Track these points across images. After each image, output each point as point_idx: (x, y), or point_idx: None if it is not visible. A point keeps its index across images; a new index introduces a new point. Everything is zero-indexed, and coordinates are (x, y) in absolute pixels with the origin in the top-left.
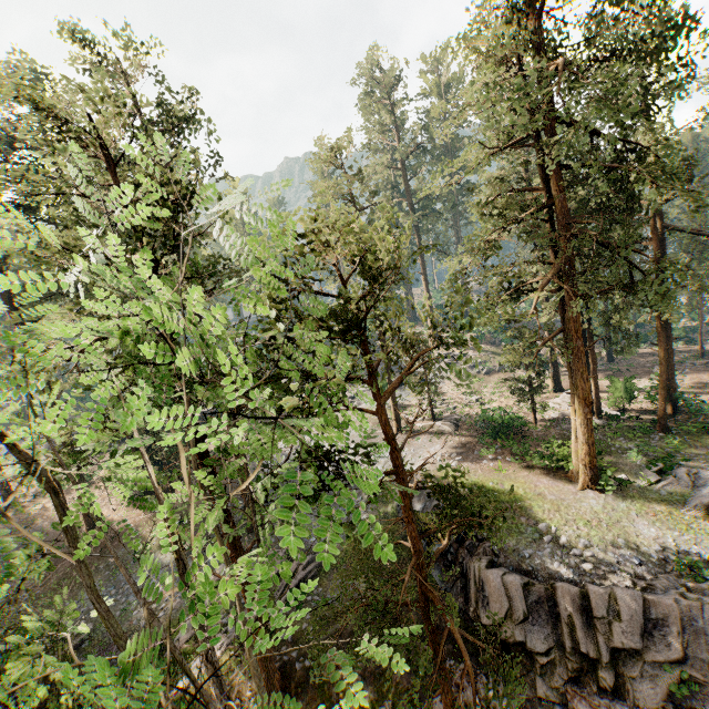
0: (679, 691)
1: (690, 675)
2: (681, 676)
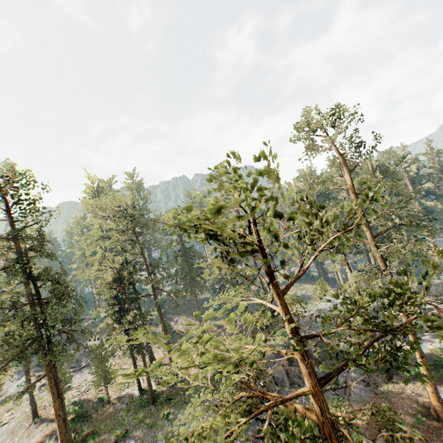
0: None
1: None
2: None
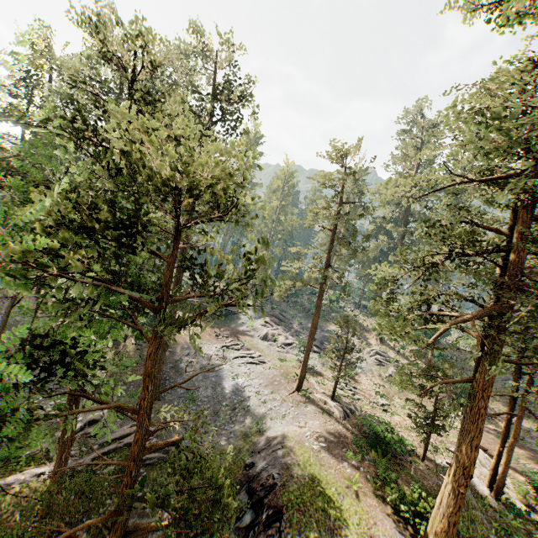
0: None
1: None
2: None
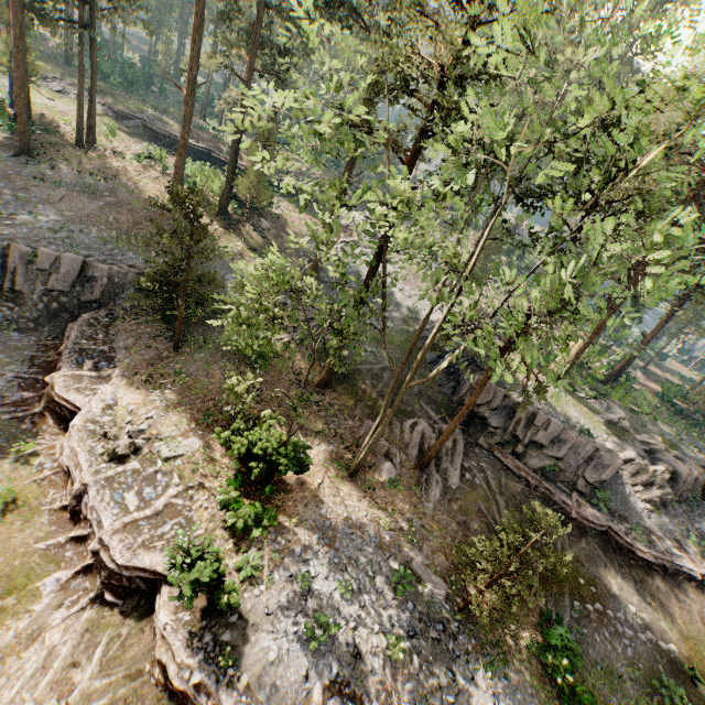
0: (549, 469)
1: (559, 466)
2: (555, 464)
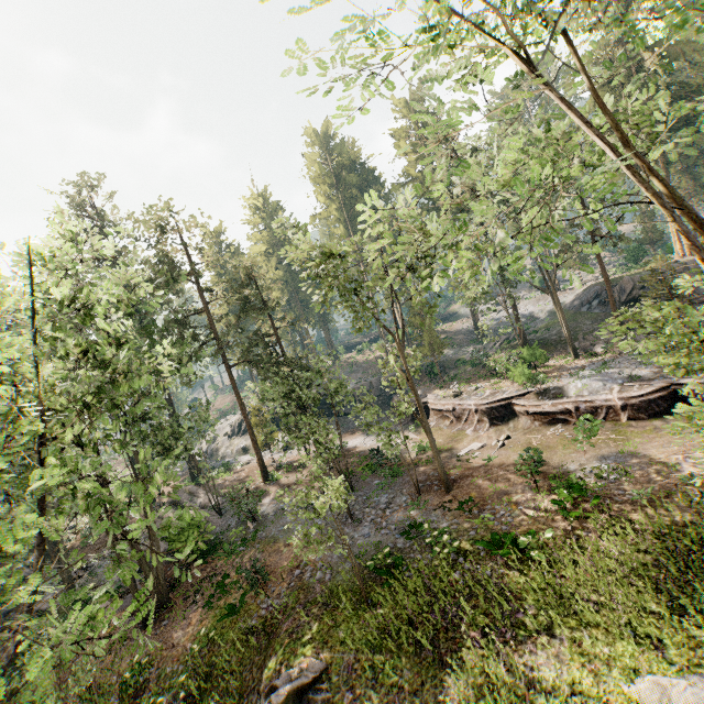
0: None
1: None
2: None
